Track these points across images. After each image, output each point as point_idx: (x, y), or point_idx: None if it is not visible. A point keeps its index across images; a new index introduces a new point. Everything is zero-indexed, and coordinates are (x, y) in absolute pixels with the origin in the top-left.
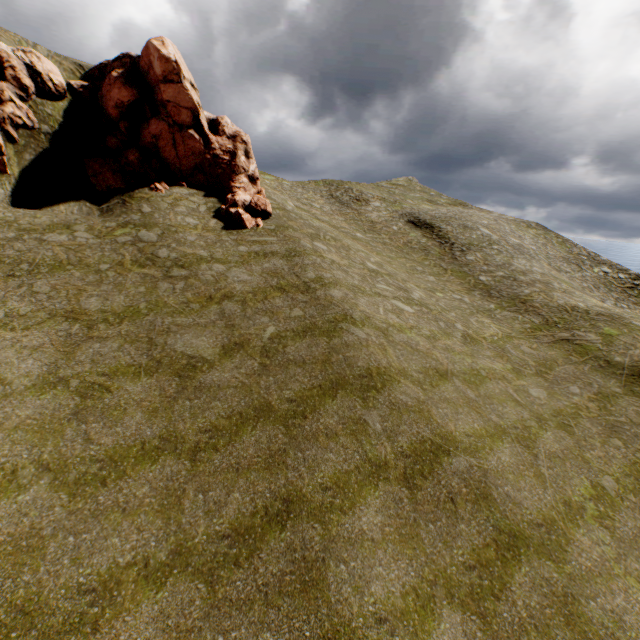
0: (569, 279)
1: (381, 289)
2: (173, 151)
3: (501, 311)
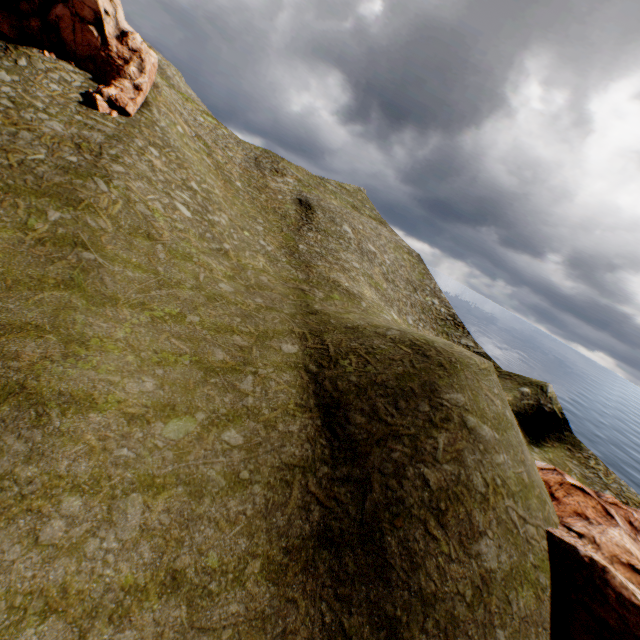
0: (392, 290)
1: (177, 195)
2: (72, 36)
3: (286, 264)
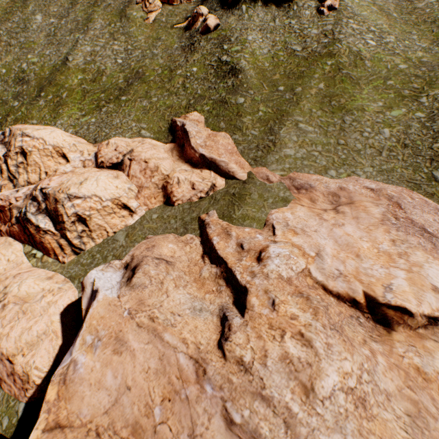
0: None
1: (366, 37)
2: None
3: (438, 51)
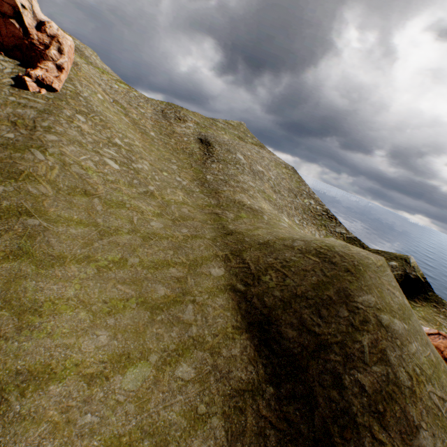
0: (280, 198)
1: (105, 152)
2: None
3: (200, 193)
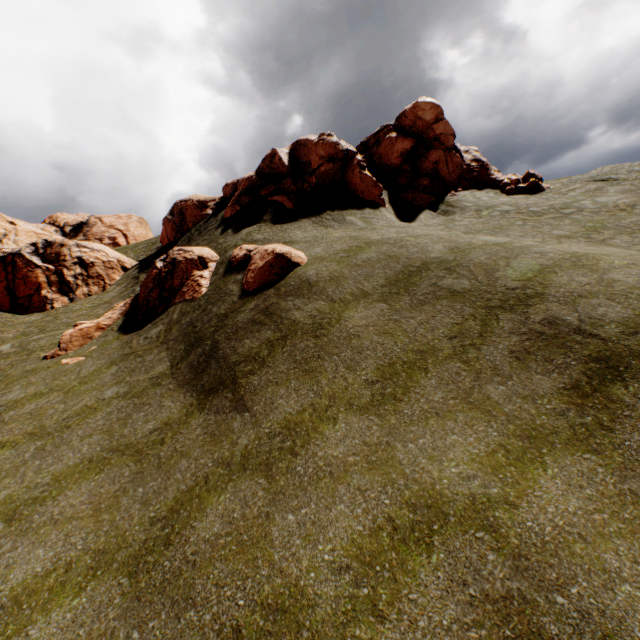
0: None
1: None
2: (445, 170)
3: None
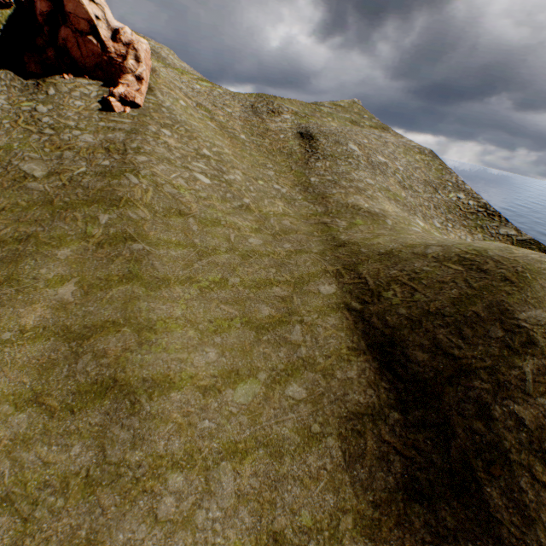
0: (411, 196)
1: (194, 166)
2: (79, 52)
3: (303, 201)
